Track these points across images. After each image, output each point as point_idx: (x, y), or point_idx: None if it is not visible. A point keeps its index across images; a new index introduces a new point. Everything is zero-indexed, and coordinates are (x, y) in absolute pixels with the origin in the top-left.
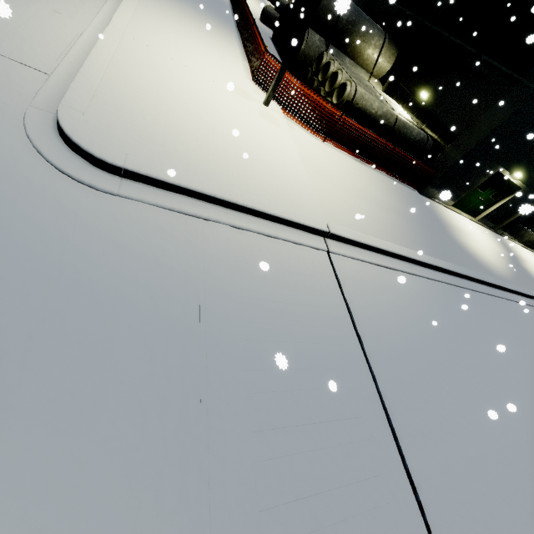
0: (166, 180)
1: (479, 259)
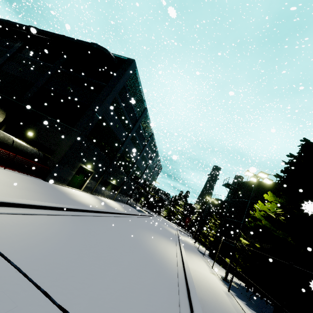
0: None
1: (88, 205)
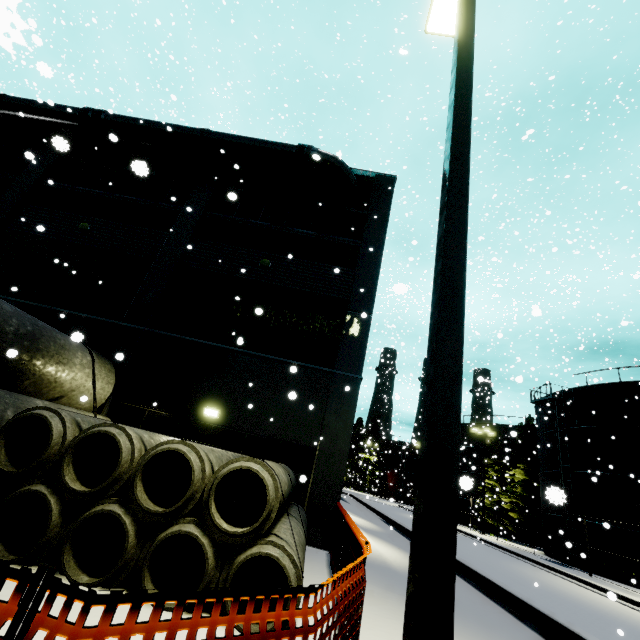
0: None
1: None
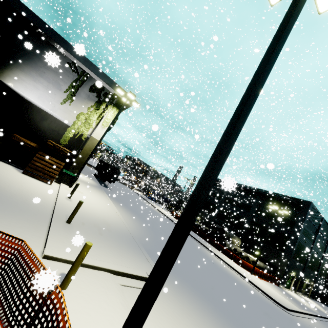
0: (292, 309)
1: (308, 307)
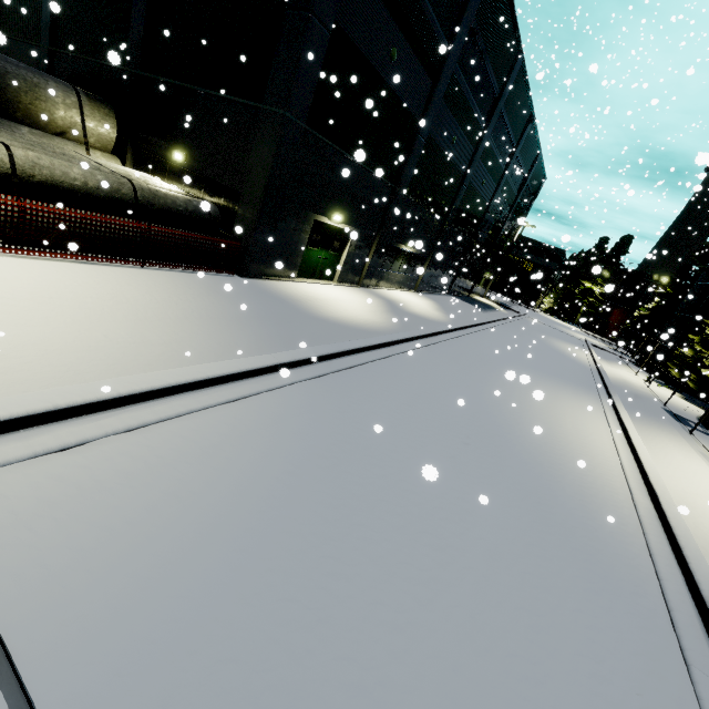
0: None
1: (354, 323)
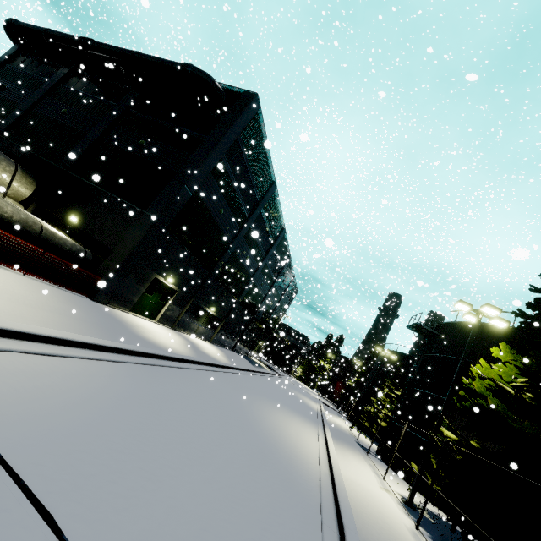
0: None
1: (165, 347)
